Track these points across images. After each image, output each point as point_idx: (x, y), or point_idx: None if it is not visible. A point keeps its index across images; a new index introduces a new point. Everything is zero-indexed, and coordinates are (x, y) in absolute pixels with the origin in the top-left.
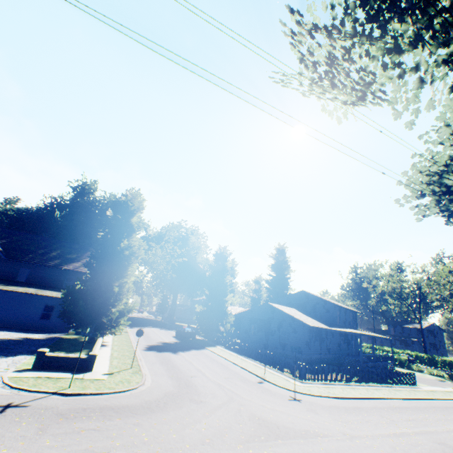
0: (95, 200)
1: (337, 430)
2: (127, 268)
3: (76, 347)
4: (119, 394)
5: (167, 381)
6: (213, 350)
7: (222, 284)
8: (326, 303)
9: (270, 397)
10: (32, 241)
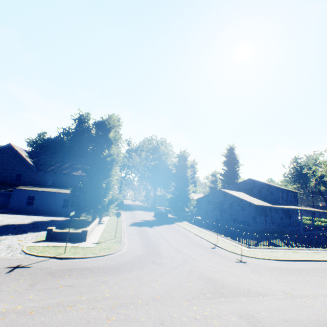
0: (89, 126)
1: (278, 290)
2: (110, 170)
3: (82, 225)
4: (99, 258)
5: (139, 247)
6: (179, 224)
7: (184, 178)
8: (270, 187)
9: (219, 260)
10: (52, 158)
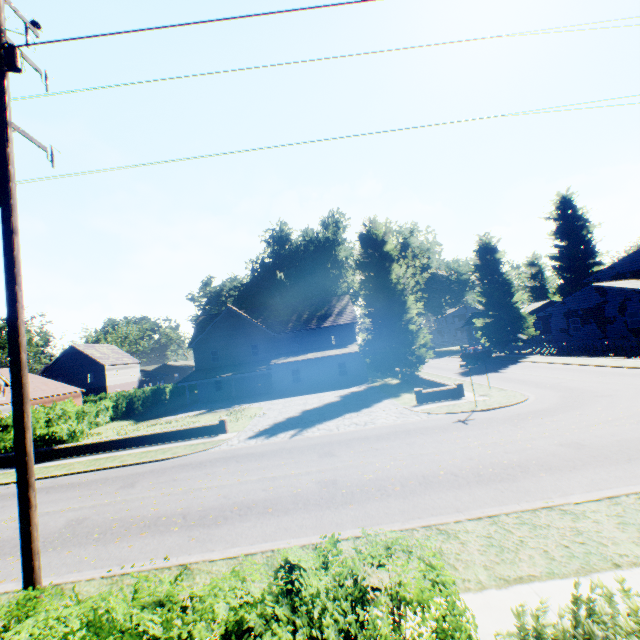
0: (298, 245)
1: None
2: (406, 304)
3: (405, 388)
4: (522, 404)
5: (542, 390)
6: (533, 360)
7: (502, 284)
8: None
9: None
10: (278, 311)
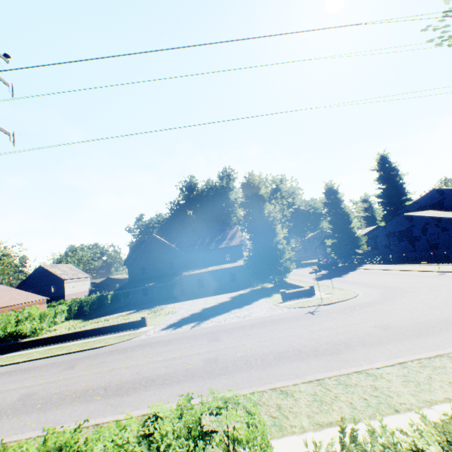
0: (202, 191)
1: None
2: (275, 230)
3: (276, 290)
4: (353, 299)
5: (369, 289)
6: (366, 268)
7: (343, 215)
8: None
9: None
10: (188, 238)
